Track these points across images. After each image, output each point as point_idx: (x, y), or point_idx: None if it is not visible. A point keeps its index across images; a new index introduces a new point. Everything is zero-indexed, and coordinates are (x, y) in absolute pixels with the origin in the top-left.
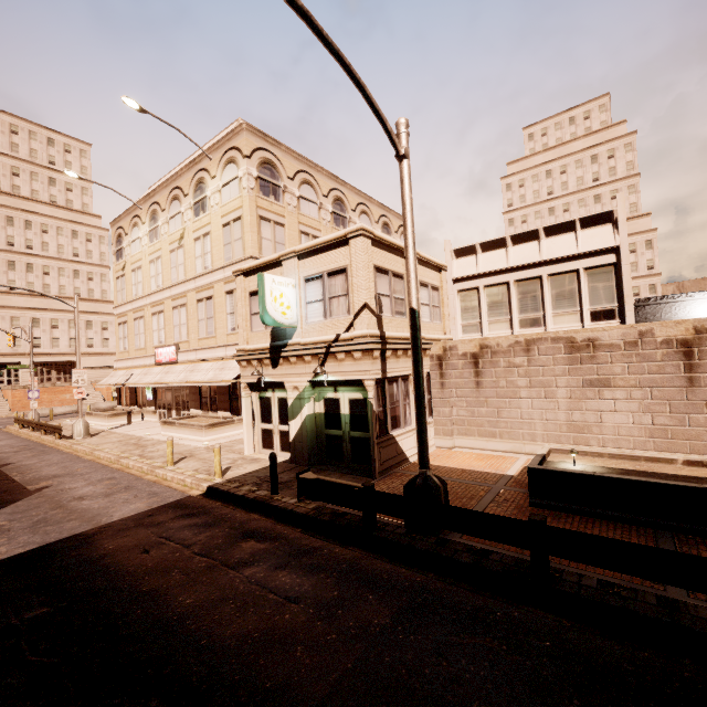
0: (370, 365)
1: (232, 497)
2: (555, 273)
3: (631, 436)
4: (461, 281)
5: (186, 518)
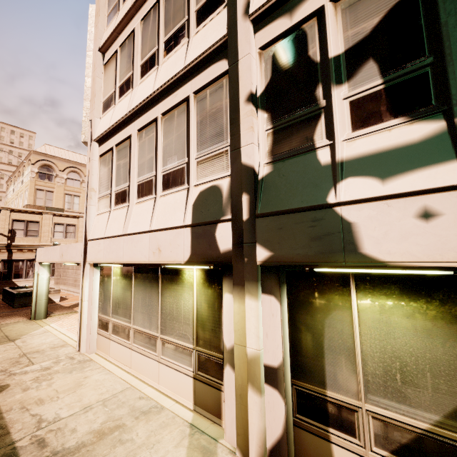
0: None
1: None
2: None
3: None
4: None
5: None
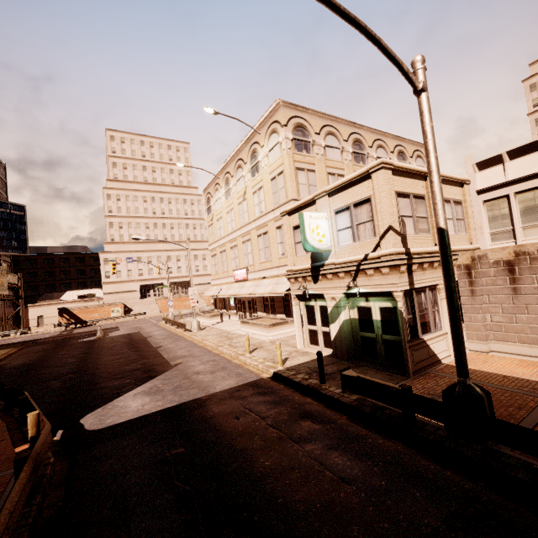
0: (398, 278)
1: (291, 382)
2: None
3: None
4: (486, 191)
5: (260, 395)
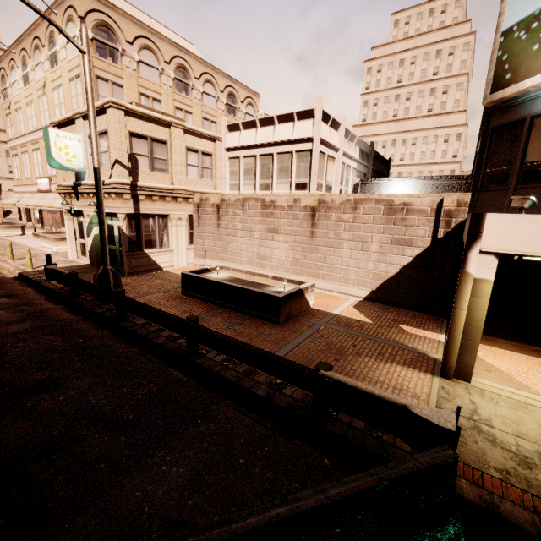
0: (121, 203)
1: (27, 279)
2: (280, 152)
3: (284, 265)
4: (230, 150)
5: None
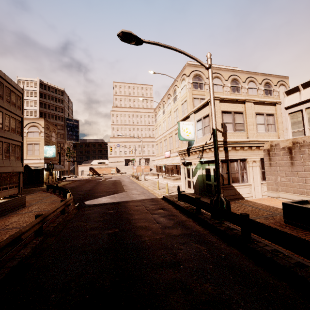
0: None
1: (167, 200)
2: None
3: None
4: (290, 108)
5: (151, 202)
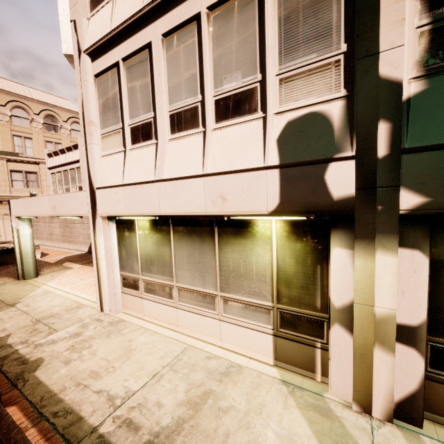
0: None
1: None
2: (70, 169)
3: (59, 237)
4: (51, 169)
5: None
